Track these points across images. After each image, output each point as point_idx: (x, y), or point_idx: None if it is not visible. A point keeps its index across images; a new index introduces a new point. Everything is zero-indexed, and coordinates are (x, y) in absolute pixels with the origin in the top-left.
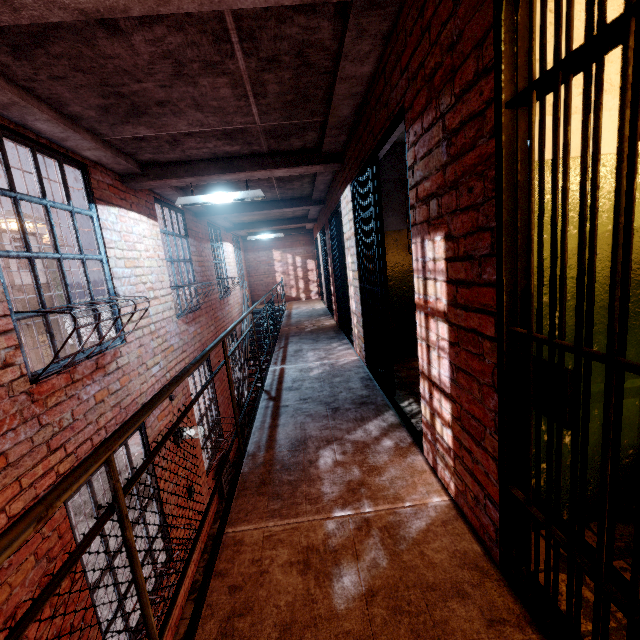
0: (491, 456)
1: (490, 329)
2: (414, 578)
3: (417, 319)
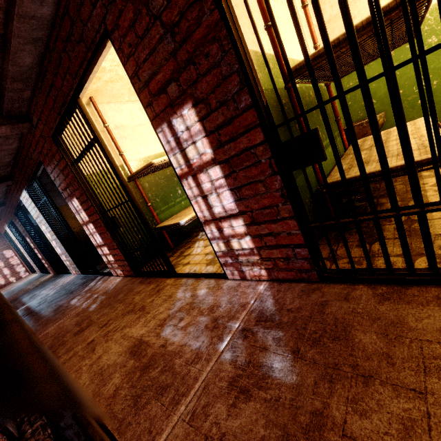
0: (117, 249)
1: (98, 216)
2: (114, 292)
3: (85, 229)
